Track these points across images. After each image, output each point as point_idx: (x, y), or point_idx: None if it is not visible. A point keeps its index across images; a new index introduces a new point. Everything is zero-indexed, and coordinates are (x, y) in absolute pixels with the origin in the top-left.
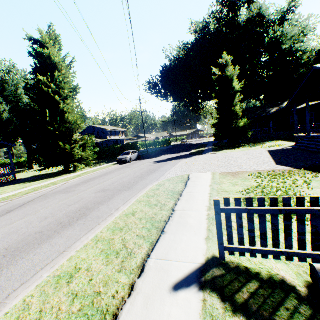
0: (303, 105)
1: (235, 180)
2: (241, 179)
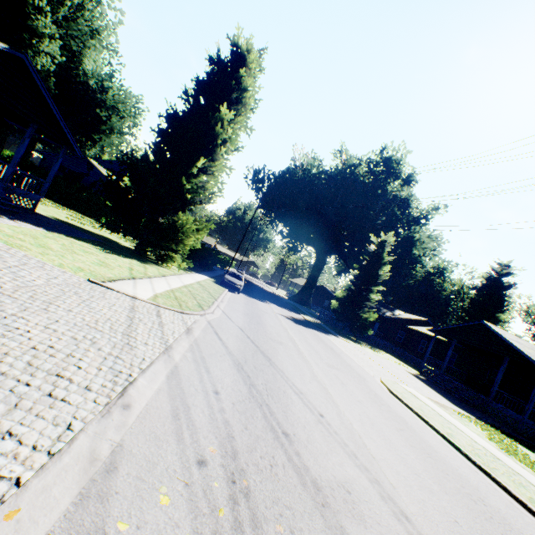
0: (419, 328)
1: (455, 415)
2: (458, 416)
